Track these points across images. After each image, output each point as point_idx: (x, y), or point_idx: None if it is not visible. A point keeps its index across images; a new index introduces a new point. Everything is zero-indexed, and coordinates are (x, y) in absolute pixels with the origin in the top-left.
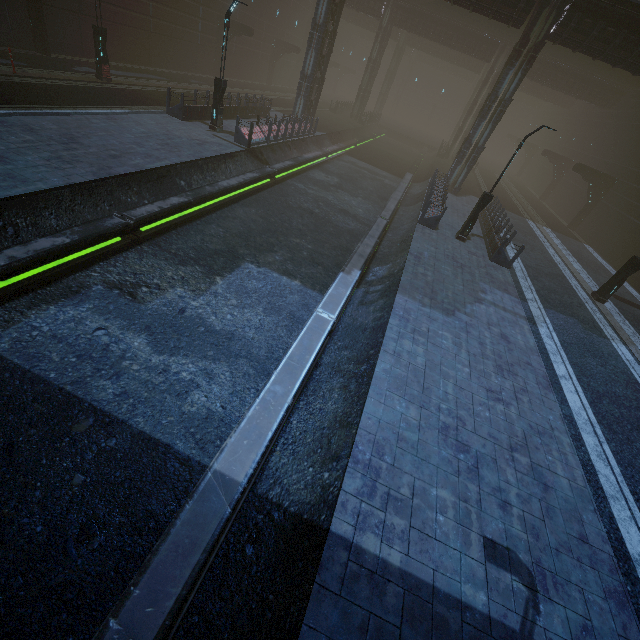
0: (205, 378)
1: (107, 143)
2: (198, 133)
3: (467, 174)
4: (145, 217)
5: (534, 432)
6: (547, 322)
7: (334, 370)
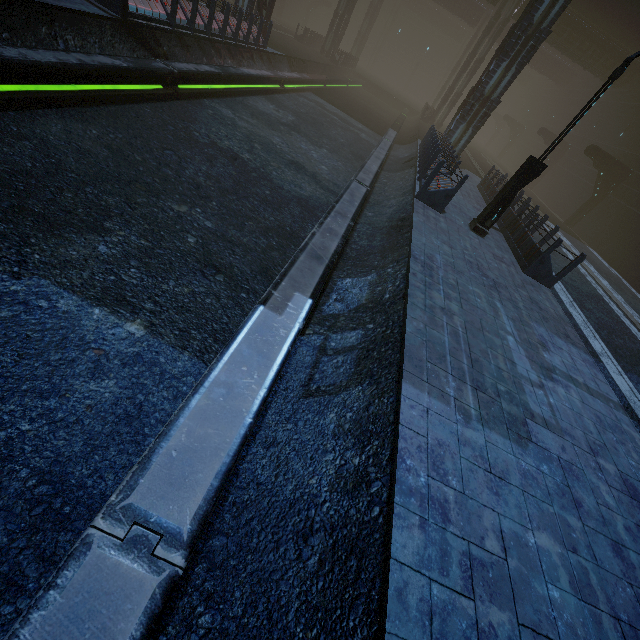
0: None
1: None
2: None
3: (471, 138)
4: None
5: None
6: None
7: None
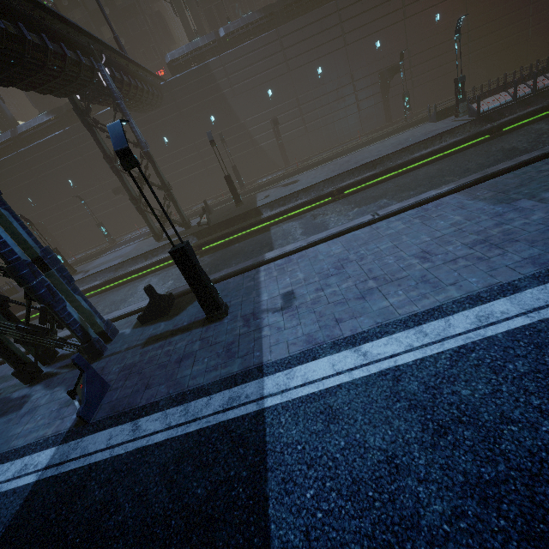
0: None
1: (362, 157)
2: (437, 126)
3: None
4: (342, 186)
5: (419, 279)
6: None
7: None
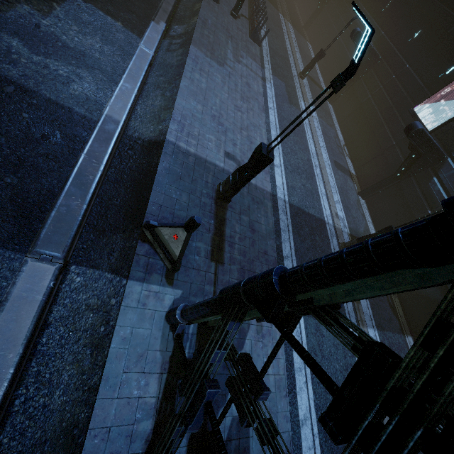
0: (76, 77)
1: None
2: None
3: None
4: None
5: (252, 125)
6: (271, 82)
7: (156, 87)
